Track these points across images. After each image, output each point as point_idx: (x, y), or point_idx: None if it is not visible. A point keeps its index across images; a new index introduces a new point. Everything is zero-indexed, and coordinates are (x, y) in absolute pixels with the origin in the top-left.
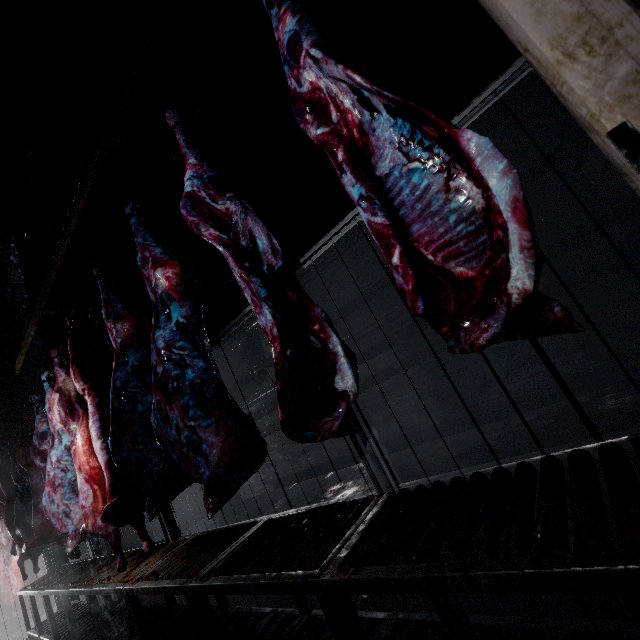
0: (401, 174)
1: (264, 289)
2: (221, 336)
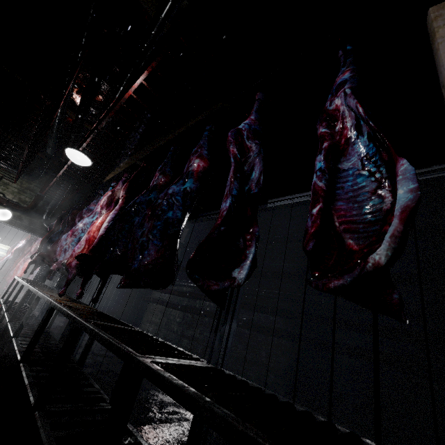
0: (354, 172)
1: (237, 190)
2: (199, 216)
